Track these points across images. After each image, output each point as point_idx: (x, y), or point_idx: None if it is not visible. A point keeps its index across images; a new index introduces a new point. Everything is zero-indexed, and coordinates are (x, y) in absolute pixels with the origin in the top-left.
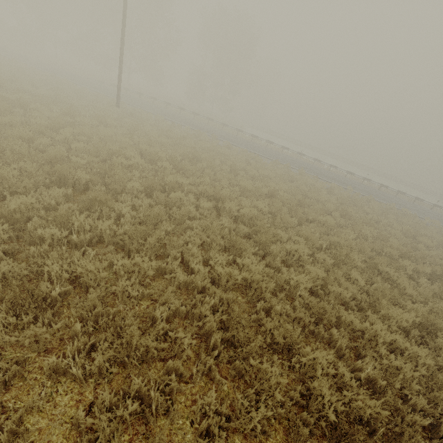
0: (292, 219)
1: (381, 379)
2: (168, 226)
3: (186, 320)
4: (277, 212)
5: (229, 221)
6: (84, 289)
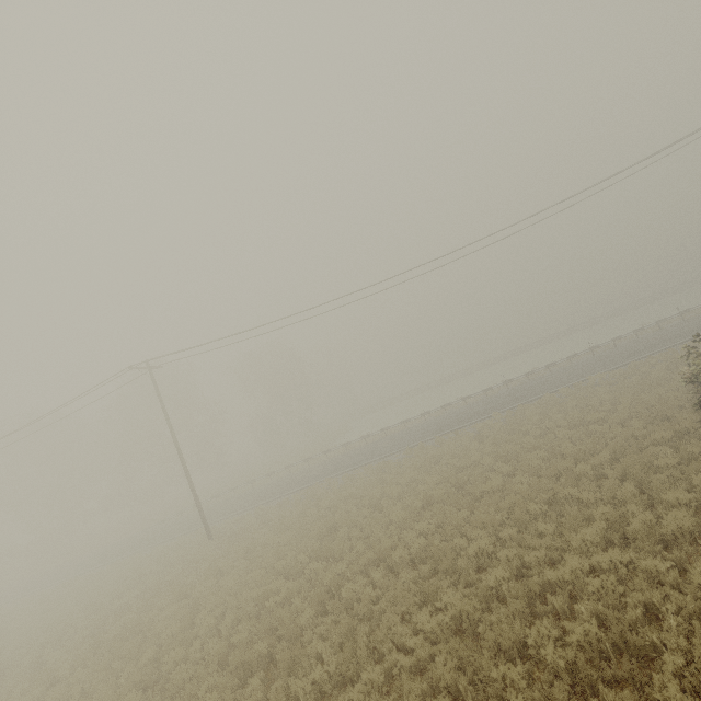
0: (461, 514)
1: (604, 606)
2: (364, 627)
3: (437, 697)
4: (444, 519)
5: (409, 572)
6: None
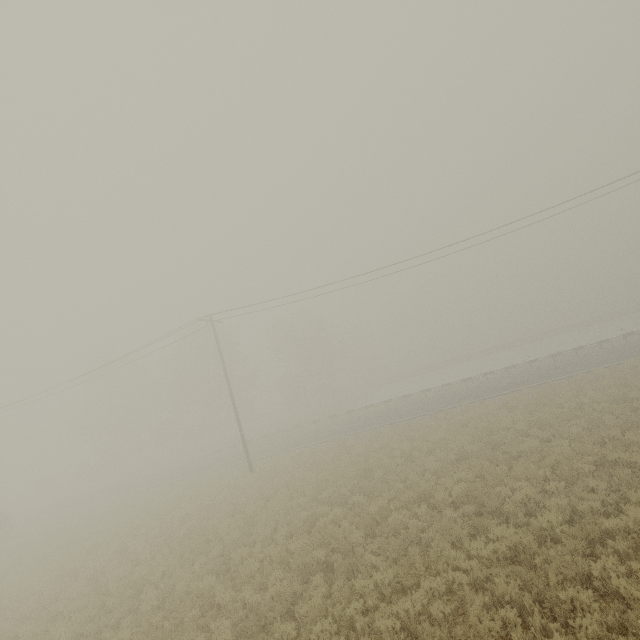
0: (500, 468)
1: None
2: (414, 549)
3: (498, 612)
4: (481, 471)
5: (452, 511)
6: (412, 635)
